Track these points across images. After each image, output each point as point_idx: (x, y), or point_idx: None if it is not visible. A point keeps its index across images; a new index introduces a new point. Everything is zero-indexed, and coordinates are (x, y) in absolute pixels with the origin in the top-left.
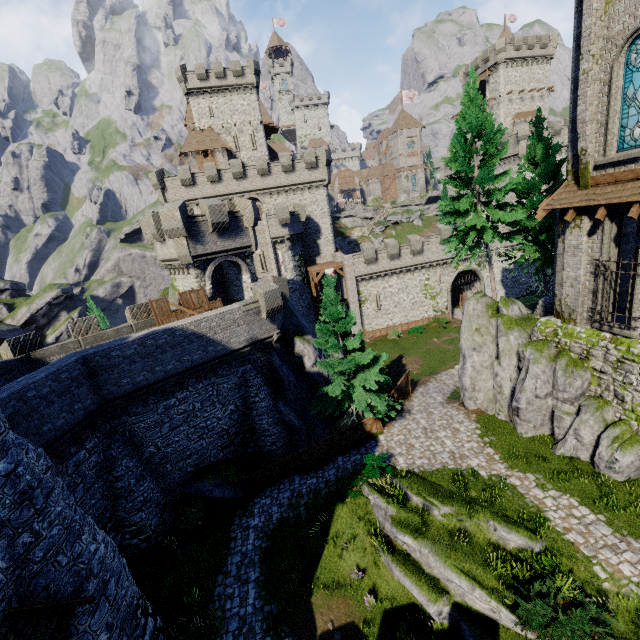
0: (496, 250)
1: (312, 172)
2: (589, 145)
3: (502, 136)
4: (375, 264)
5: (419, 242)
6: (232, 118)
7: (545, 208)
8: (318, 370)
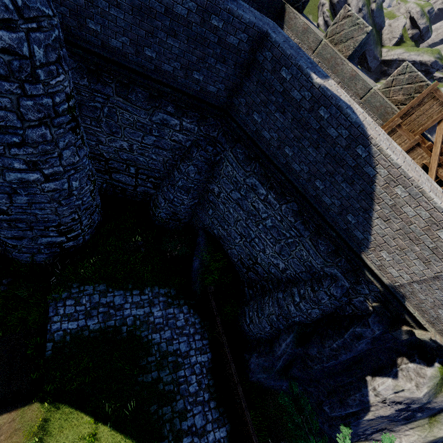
0: None
1: None
2: None
3: None
4: None
5: None
6: None
7: None
8: (373, 403)
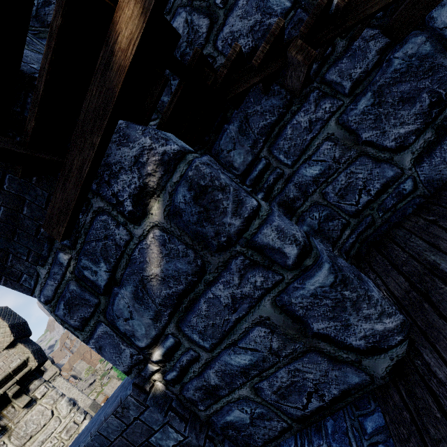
0: None
1: (45, 375)
2: None
3: None
4: None
5: None
6: None
7: None
8: None
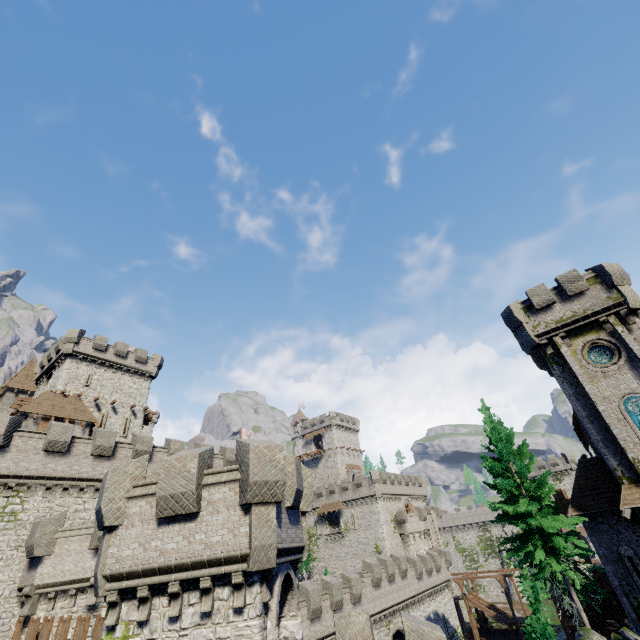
0: (412, 598)
1: None
2: (637, 455)
3: (357, 477)
4: (319, 620)
5: (358, 581)
6: (112, 395)
7: (628, 506)
8: None
